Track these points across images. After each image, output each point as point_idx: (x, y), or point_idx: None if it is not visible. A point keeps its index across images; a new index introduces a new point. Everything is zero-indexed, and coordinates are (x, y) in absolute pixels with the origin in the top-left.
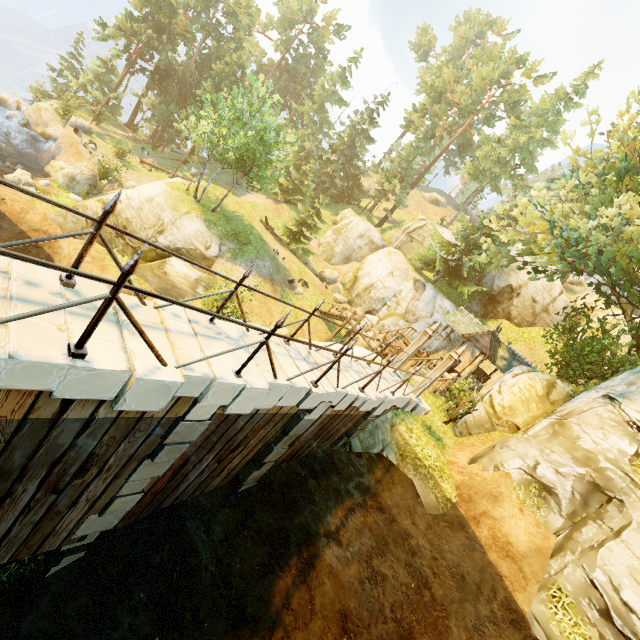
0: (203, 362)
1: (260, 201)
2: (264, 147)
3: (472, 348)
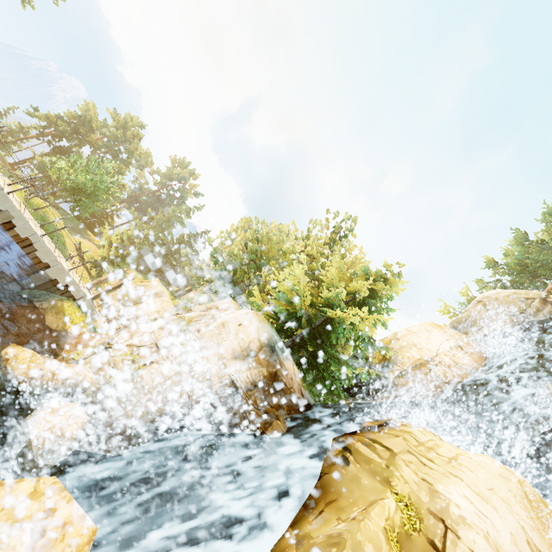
0: None
1: (88, 244)
2: (96, 191)
3: None
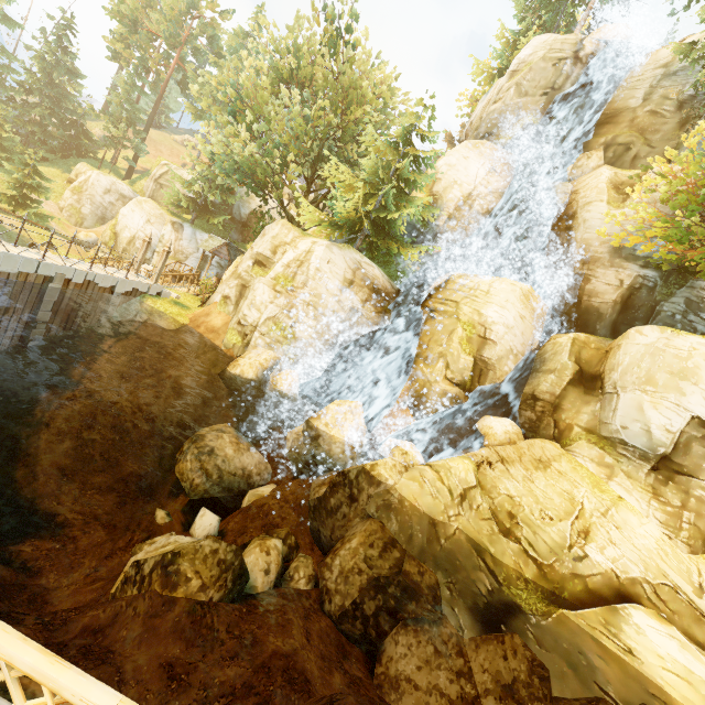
0: None
1: None
2: None
3: None
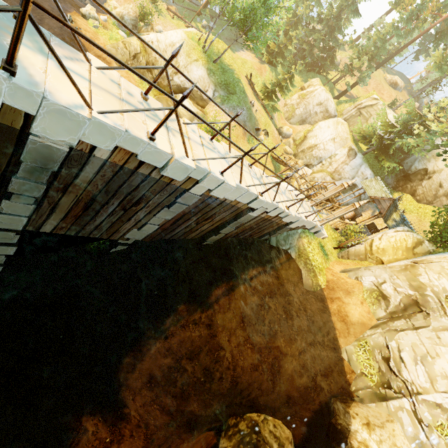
0: (205, 161)
1: (249, 59)
2: (264, 10)
3: (374, 209)
